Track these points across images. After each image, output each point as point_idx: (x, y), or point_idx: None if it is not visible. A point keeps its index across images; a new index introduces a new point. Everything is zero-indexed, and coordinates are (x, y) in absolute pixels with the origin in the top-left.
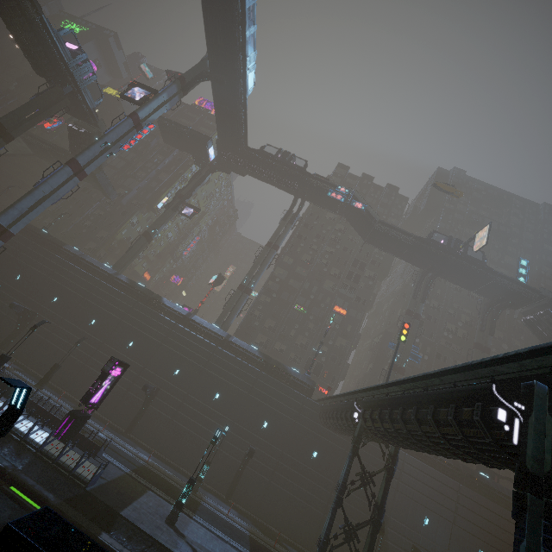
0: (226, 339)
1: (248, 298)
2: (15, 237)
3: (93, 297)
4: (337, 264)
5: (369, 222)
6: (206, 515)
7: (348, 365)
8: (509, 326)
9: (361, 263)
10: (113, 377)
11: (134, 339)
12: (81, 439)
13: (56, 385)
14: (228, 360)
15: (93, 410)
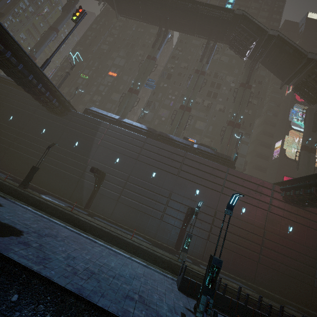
0: None
1: None
2: None
3: None
4: (116, 49)
5: None
6: None
7: None
8: (238, 72)
9: (132, 44)
10: None
11: None
12: None
13: None
14: None
15: None
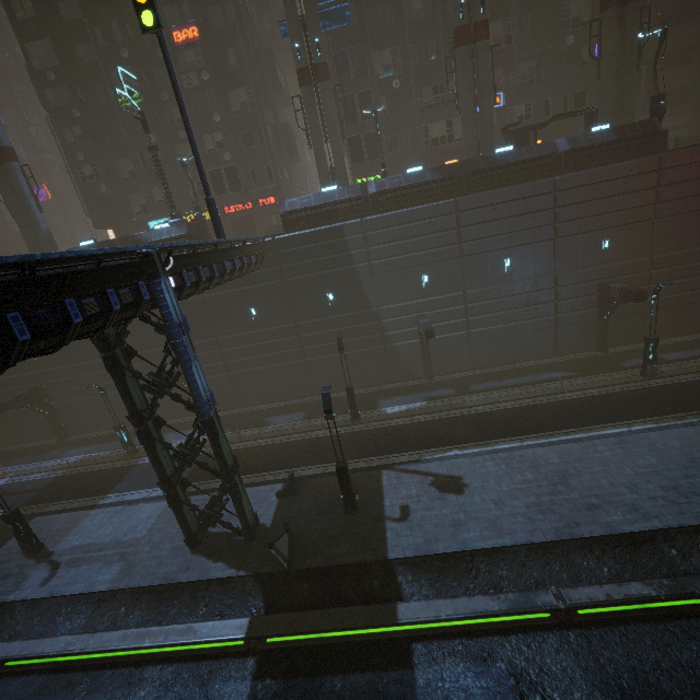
0: None
1: (21, 168)
2: None
3: None
4: None
5: None
6: (132, 479)
7: (286, 126)
8: None
9: None
10: None
11: None
12: None
13: None
14: None
15: None
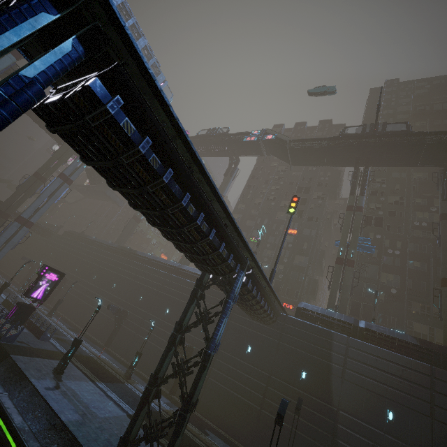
0: (176, 267)
1: None
2: (63, 239)
3: (96, 261)
4: (285, 197)
5: (283, 146)
6: (117, 387)
7: (316, 281)
8: None
9: (305, 188)
10: (50, 280)
11: (117, 281)
12: (36, 328)
13: (71, 321)
14: (176, 282)
15: (39, 305)
